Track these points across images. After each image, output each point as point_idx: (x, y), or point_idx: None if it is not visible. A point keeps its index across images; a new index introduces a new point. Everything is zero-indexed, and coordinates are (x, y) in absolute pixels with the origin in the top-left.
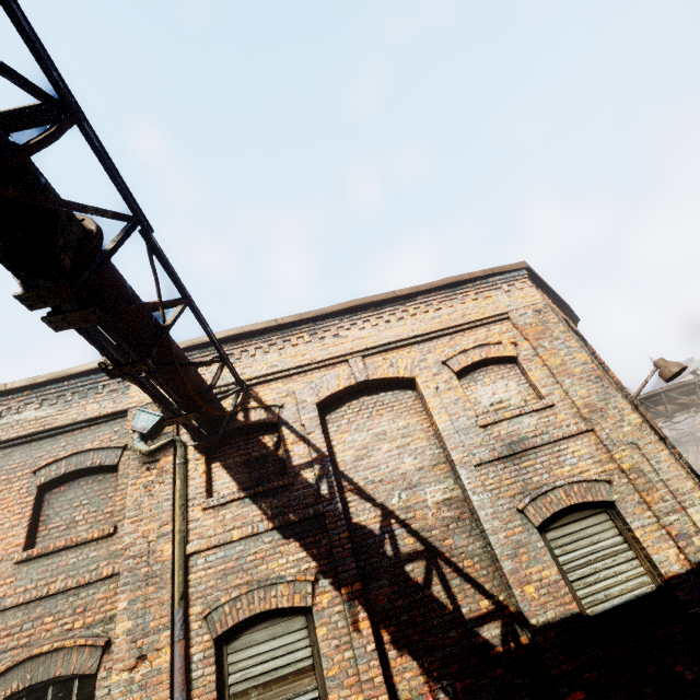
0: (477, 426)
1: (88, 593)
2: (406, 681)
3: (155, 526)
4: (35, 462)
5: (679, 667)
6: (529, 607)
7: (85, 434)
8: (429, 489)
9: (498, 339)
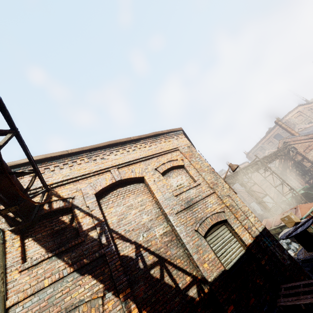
0: (173, 196)
1: None
2: None
3: None
4: None
5: (258, 280)
6: (207, 274)
7: None
8: (156, 229)
9: (176, 158)
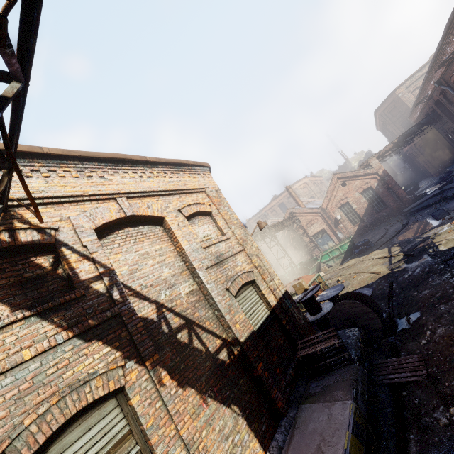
0: (202, 247)
1: None
2: (191, 403)
3: None
4: None
5: (279, 340)
6: (239, 334)
7: None
8: (181, 286)
9: (202, 202)
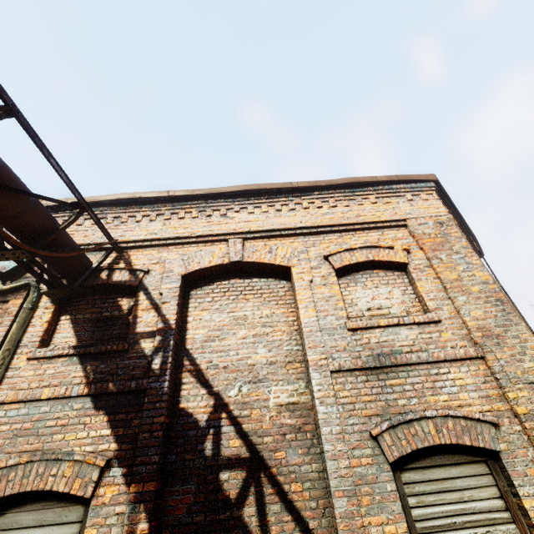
0: (345, 328)
1: None
2: None
3: None
4: None
5: None
6: None
7: None
8: (275, 387)
9: (390, 244)
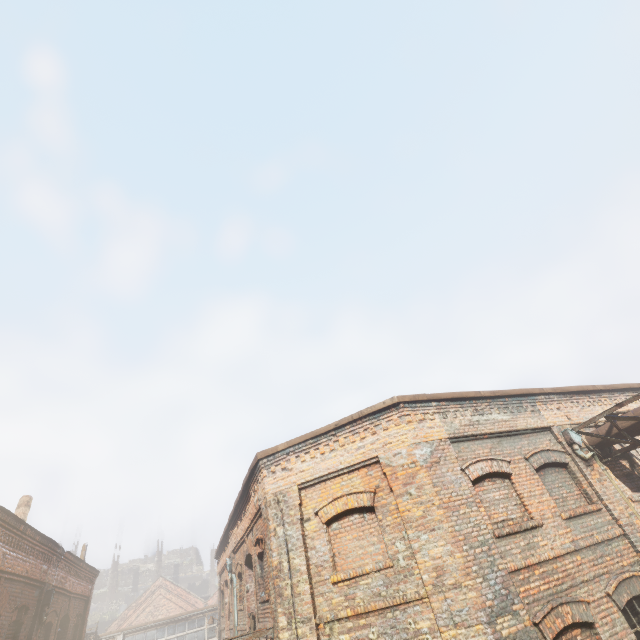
0: None
1: (615, 544)
2: None
3: (623, 508)
4: (519, 451)
5: None
6: None
7: (533, 438)
8: None
9: None
